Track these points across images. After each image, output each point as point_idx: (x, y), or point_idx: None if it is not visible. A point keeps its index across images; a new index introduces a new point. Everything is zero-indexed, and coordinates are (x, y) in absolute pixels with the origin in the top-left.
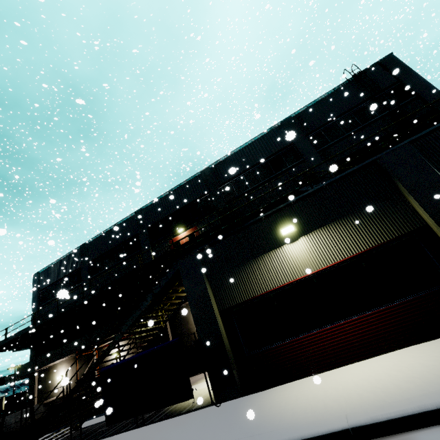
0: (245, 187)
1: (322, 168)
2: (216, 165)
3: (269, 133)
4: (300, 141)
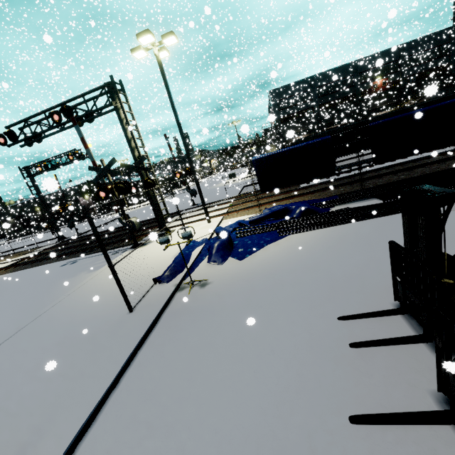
0: (417, 61)
1: (454, 61)
2: (408, 43)
3: (441, 32)
4: (453, 43)
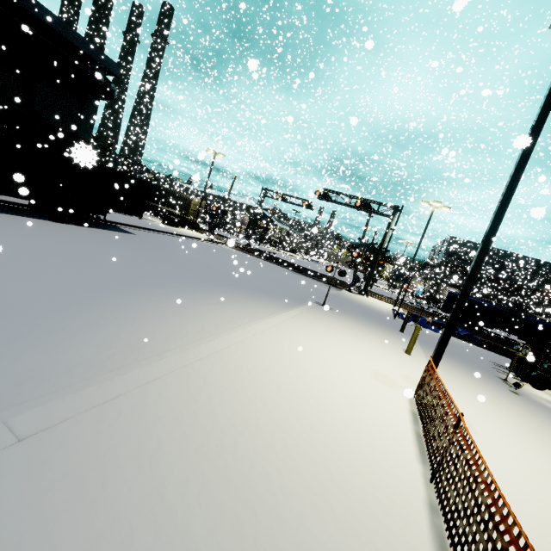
0: None
1: None
2: None
3: None
4: None
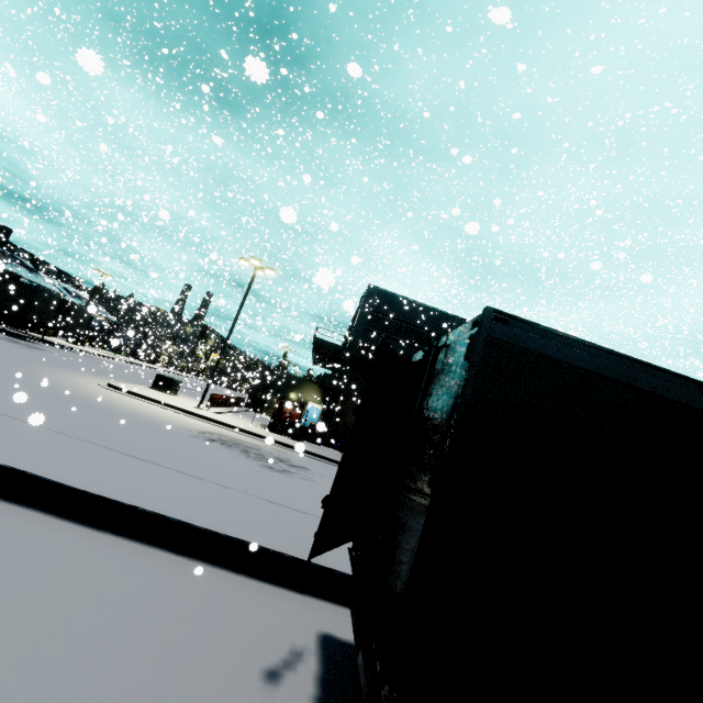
0: None
1: None
2: None
3: None
4: None
